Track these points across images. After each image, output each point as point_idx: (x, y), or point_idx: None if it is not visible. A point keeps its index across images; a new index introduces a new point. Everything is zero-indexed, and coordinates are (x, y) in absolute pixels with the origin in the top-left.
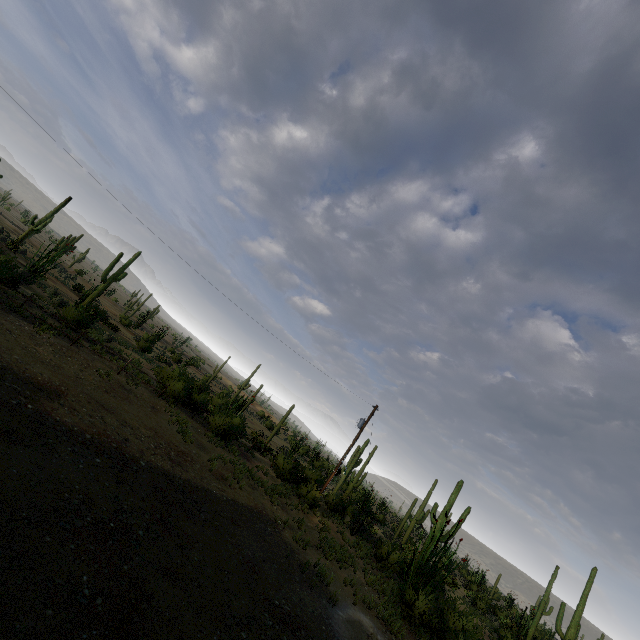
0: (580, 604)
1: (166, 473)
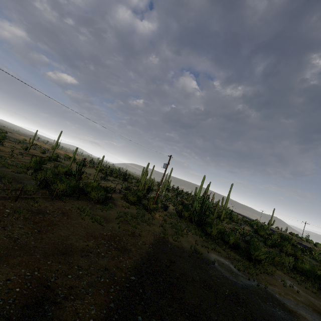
0: (228, 196)
1: (138, 268)
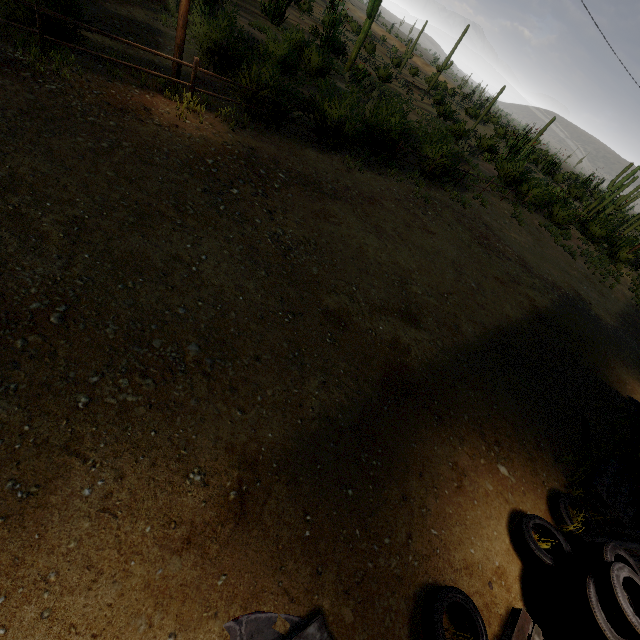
0: None
1: (621, 316)
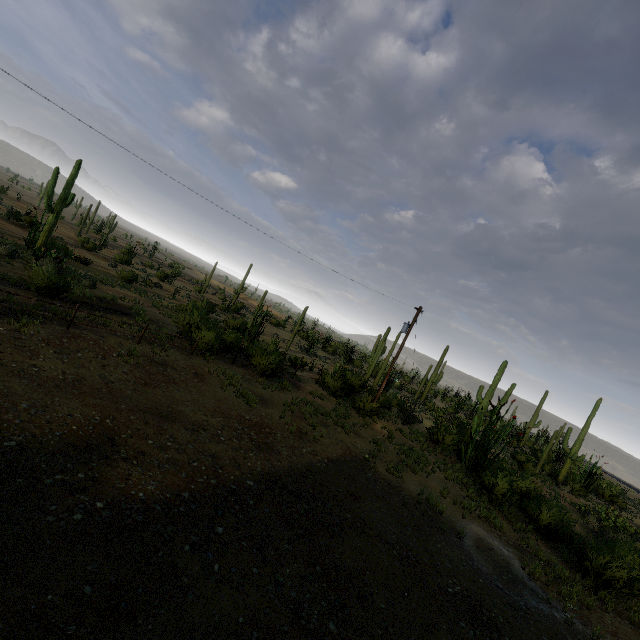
0: (585, 427)
1: (272, 477)
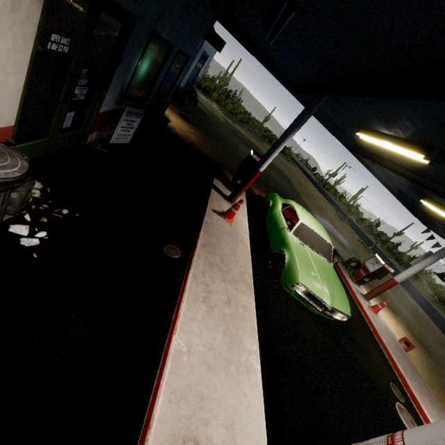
0: (233, 72)
1: None
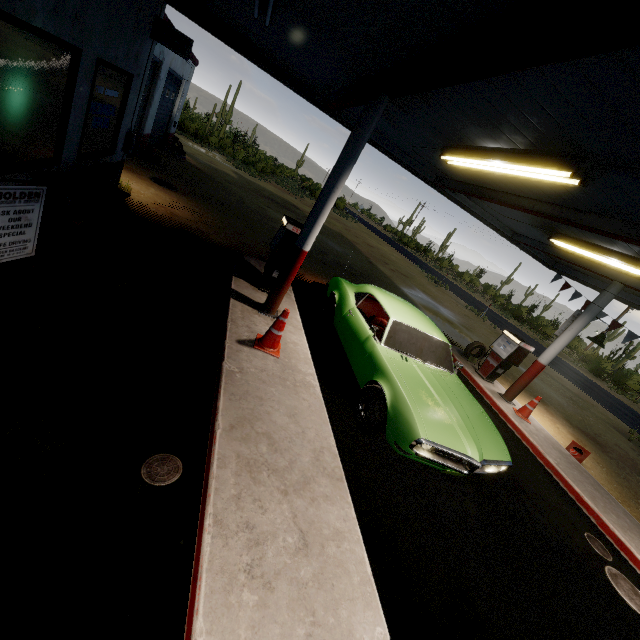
0: (233, 102)
1: None
